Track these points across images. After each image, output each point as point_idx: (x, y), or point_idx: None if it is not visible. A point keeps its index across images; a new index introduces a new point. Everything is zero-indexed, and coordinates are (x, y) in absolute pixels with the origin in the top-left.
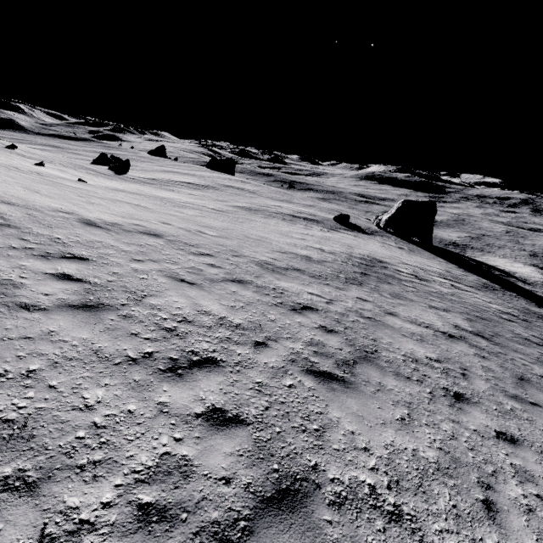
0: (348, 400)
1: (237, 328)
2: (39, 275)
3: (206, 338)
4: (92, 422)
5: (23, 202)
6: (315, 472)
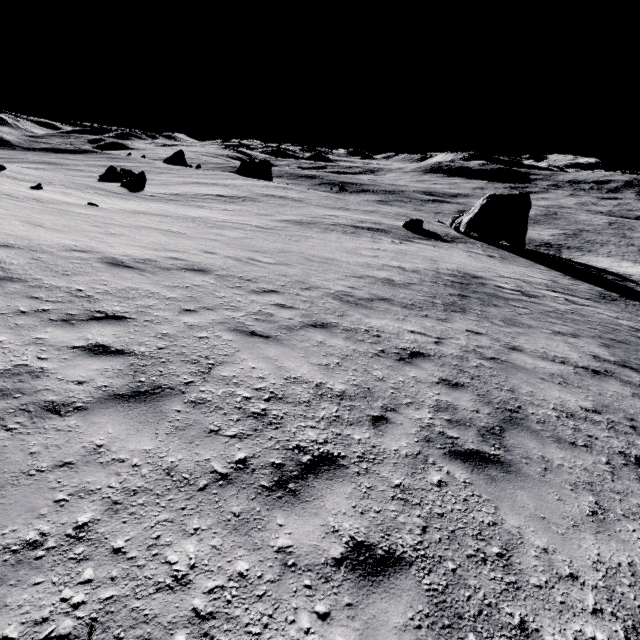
0: (518, 494)
1: (343, 399)
2: (64, 351)
3: (309, 421)
4: (192, 611)
5: (24, 242)
6: (526, 635)
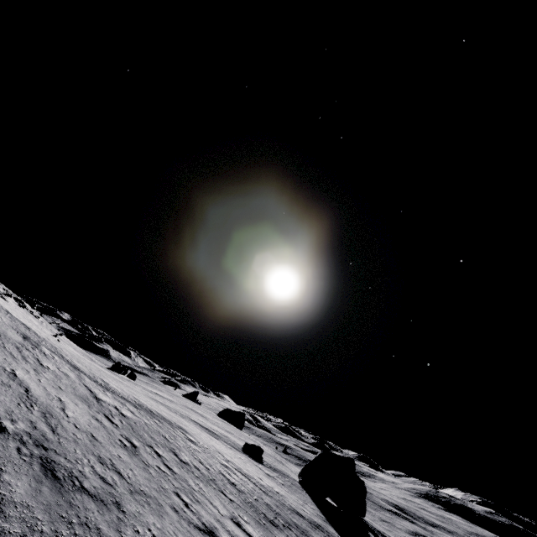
0: None
1: None
2: None
3: None
4: None
5: None
6: None
